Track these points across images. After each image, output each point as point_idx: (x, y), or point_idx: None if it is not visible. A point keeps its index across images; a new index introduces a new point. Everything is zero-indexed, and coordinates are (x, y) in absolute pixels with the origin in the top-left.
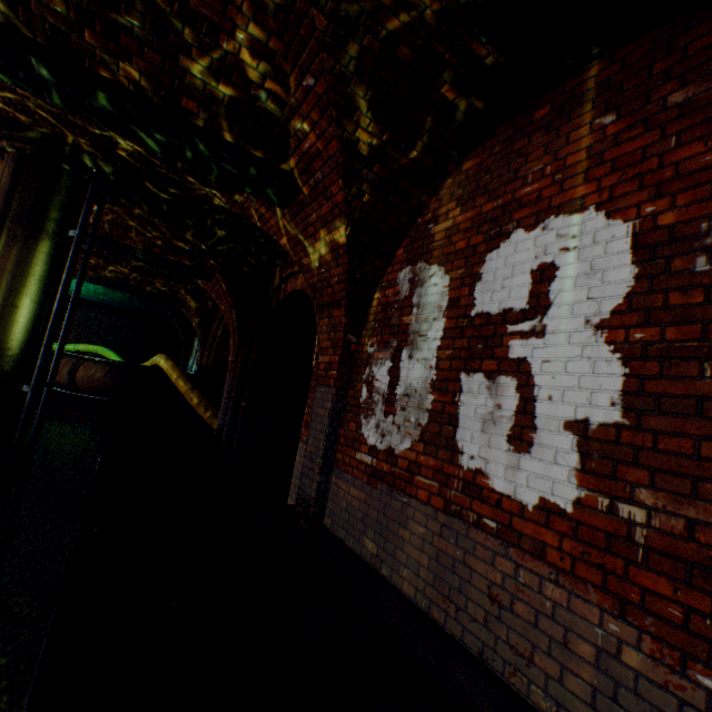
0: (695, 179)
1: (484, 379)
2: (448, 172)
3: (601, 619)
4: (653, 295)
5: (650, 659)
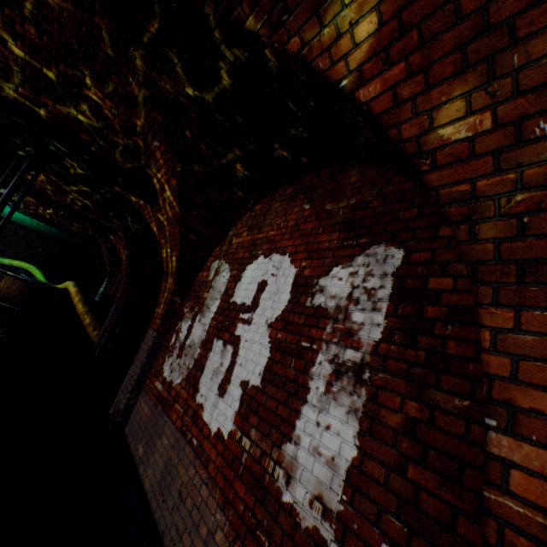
0: (321, 254)
1: (222, 345)
2: (249, 208)
3: (216, 510)
4: (291, 313)
5: (225, 537)
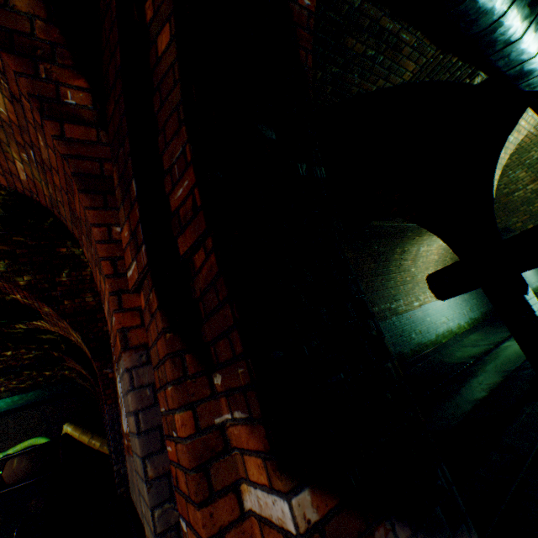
0: None
1: None
2: None
3: None
4: None
5: None
